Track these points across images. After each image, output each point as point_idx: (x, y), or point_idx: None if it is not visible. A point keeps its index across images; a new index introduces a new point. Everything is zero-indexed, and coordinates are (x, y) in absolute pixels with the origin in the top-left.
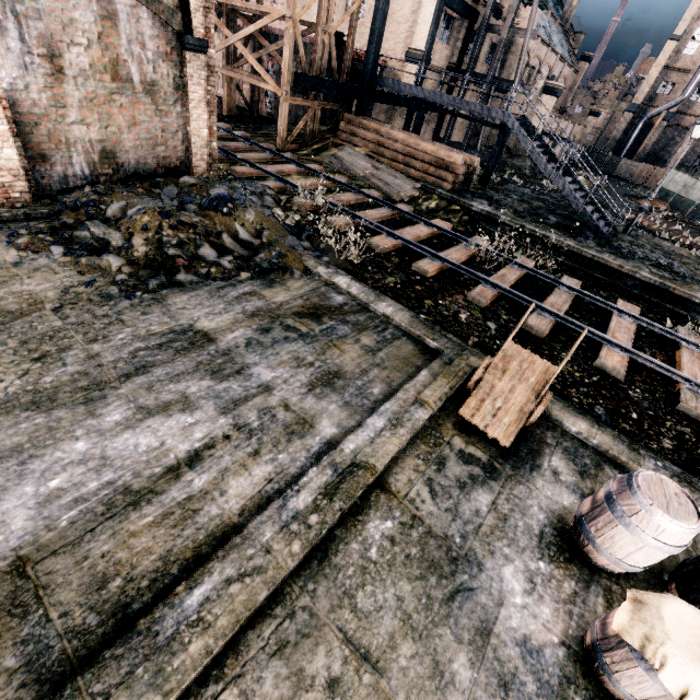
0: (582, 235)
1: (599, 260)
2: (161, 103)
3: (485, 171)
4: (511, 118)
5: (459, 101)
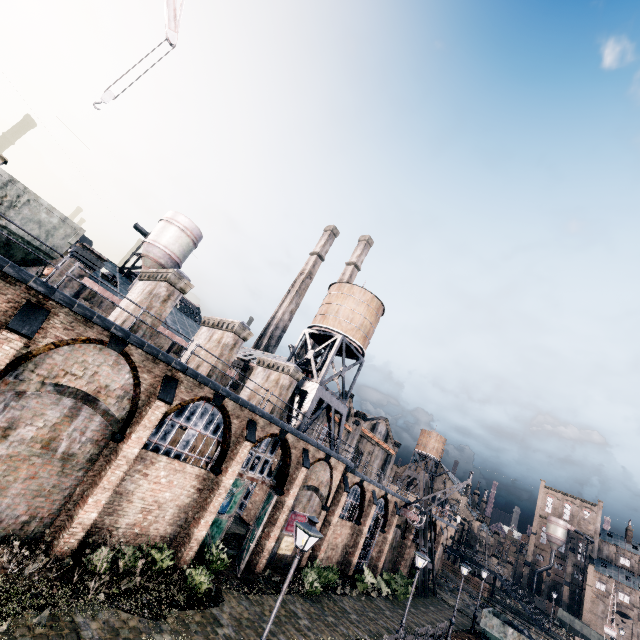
0: (534, 626)
1: (543, 635)
2: (438, 561)
3: (491, 591)
4: (497, 575)
5: (479, 564)
